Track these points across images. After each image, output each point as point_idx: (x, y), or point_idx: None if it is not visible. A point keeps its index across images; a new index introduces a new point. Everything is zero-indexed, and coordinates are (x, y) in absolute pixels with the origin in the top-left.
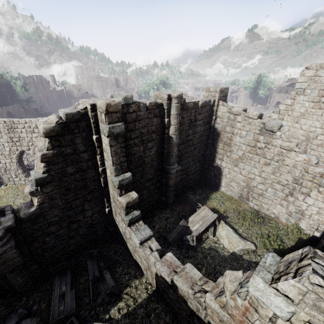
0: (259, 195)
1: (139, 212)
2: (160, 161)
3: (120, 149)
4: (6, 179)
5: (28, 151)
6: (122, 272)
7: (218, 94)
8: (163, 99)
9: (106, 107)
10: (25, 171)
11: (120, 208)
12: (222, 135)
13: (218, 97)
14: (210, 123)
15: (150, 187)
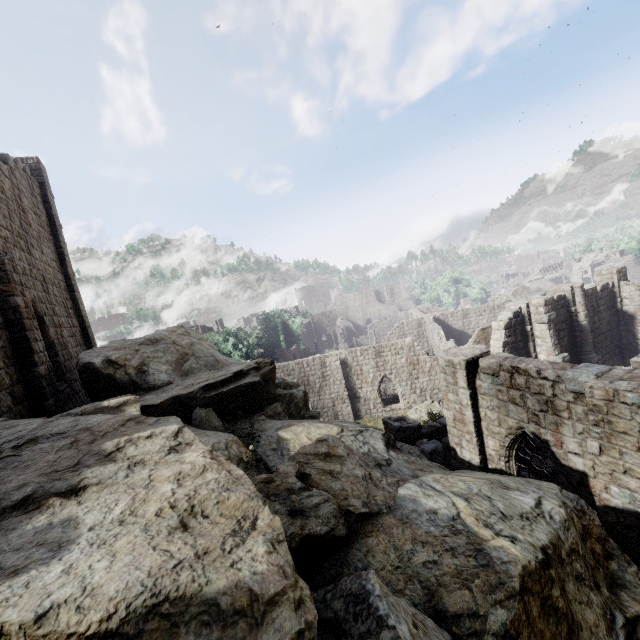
0: None
1: None
2: (572, 352)
3: (554, 333)
4: (364, 411)
5: (390, 375)
6: None
7: (616, 276)
8: (565, 291)
9: (544, 302)
10: (382, 401)
11: None
12: (639, 316)
13: (617, 279)
14: (616, 307)
15: None
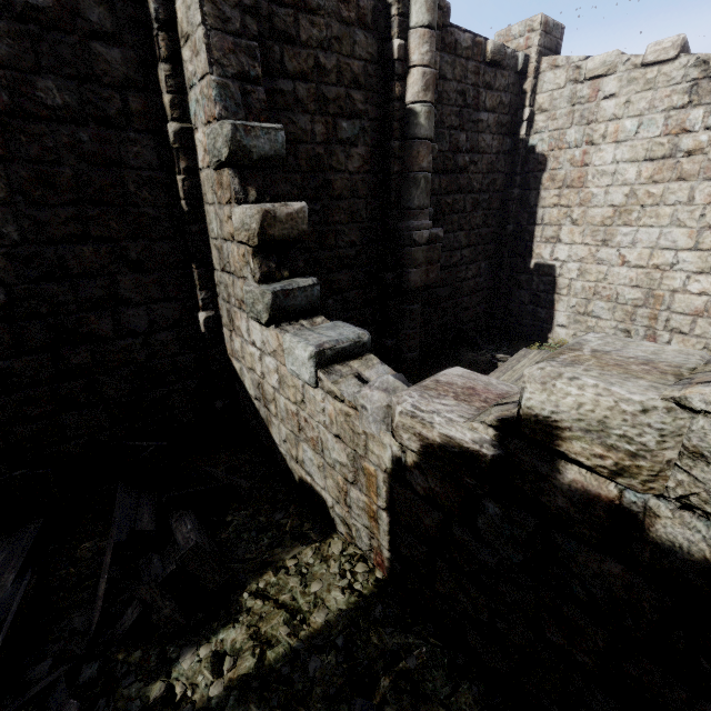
0: (698, 316)
1: (313, 280)
2: (377, 205)
3: (240, 13)
4: None
5: None
6: (247, 524)
7: (539, 36)
8: None
9: None
10: None
11: (241, 266)
12: (554, 161)
13: (538, 46)
14: (516, 135)
15: (349, 293)
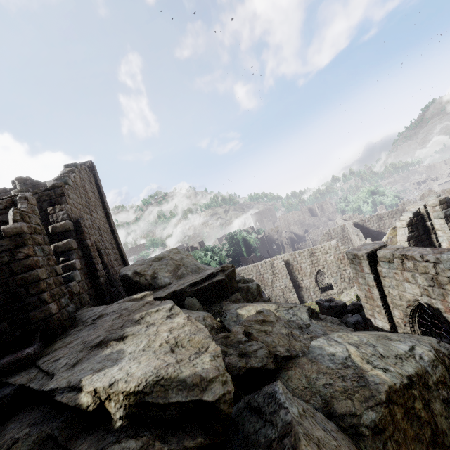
0: None
1: None
2: None
3: None
4: (306, 297)
5: (323, 269)
6: None
7: None
8: None
9: (438, 202)
10: (319, 289)
11: None
12: None
13: None
14: None
15: None
